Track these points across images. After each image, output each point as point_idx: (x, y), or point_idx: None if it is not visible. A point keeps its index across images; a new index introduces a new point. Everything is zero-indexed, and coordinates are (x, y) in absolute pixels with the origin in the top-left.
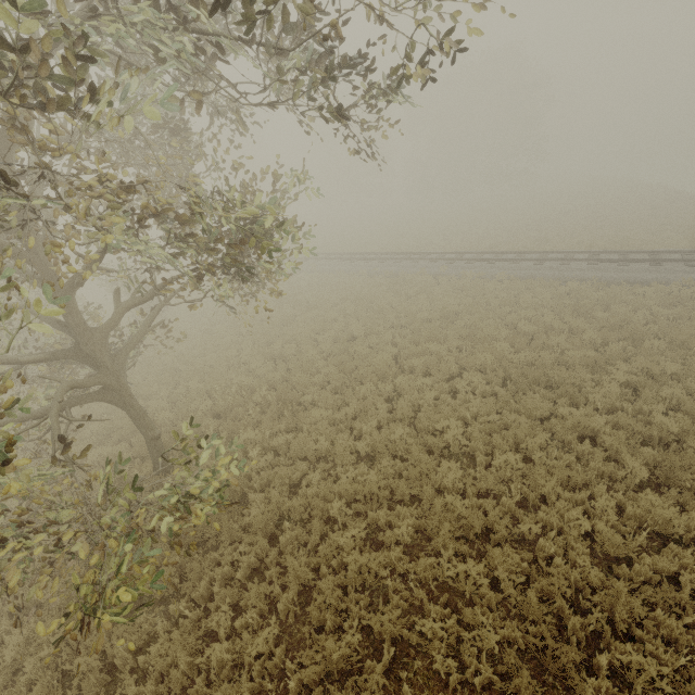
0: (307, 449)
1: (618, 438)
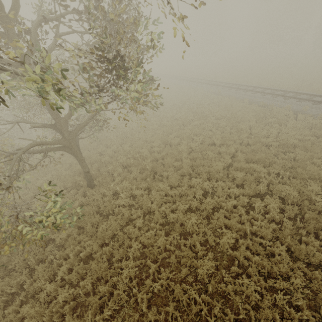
0: (147, 203)
1: None
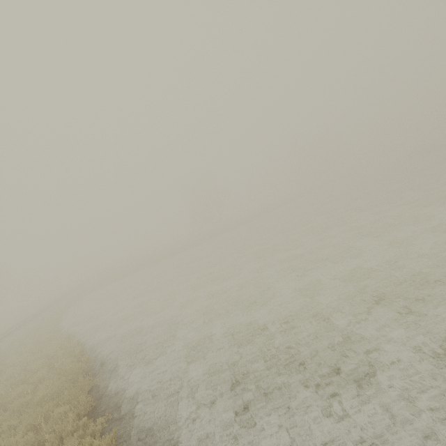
0: None
1: None
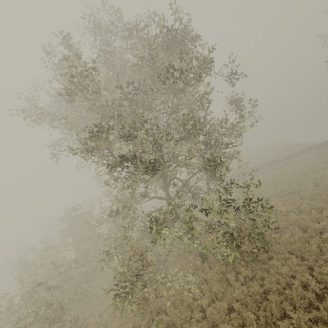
0: None
1: (324, 191)
